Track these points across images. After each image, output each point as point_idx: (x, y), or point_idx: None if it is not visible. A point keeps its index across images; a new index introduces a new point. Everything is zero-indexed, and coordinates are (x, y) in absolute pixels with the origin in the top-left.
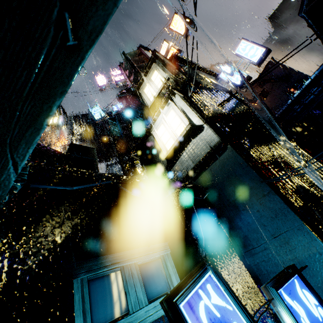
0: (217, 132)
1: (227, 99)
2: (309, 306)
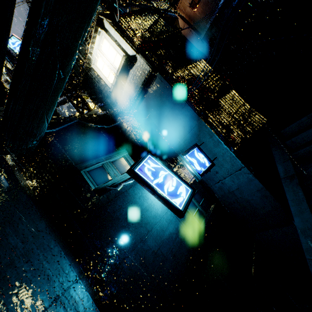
0: (148, 62)
1: (152, 24)
2: (199, 159)
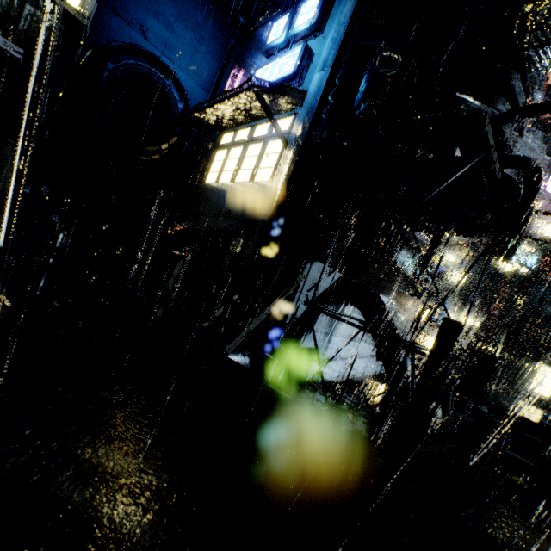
0: None
1: None
2: None
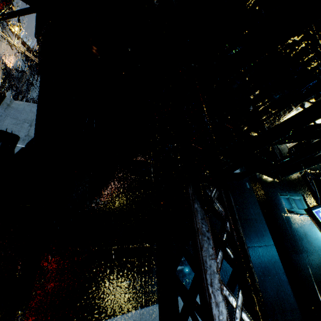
0: None
1: None
2: None
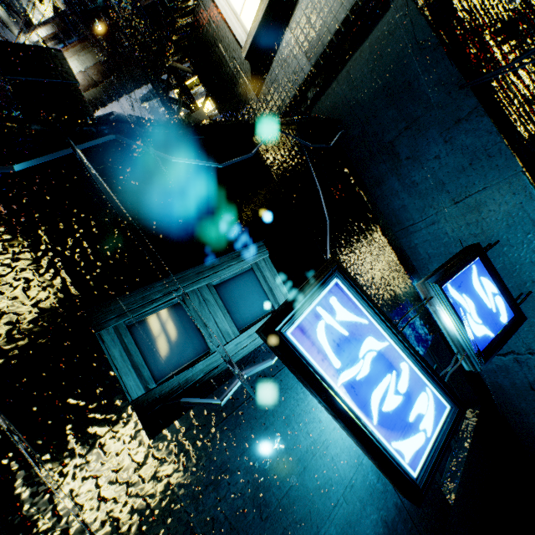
0: None
1: None
2: (484, 298)
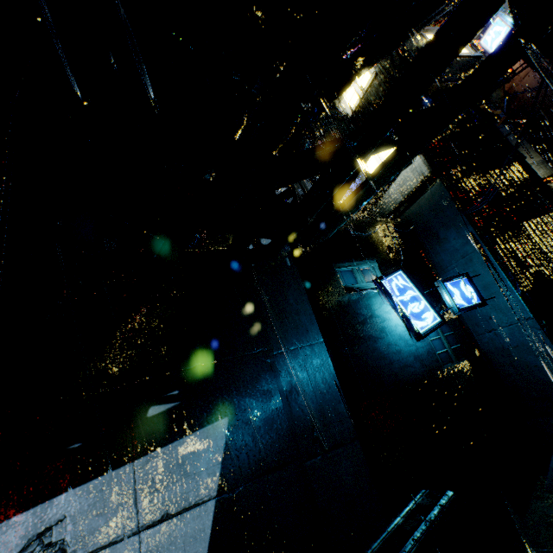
0: (429, 164)
1: None
2: (465, 292)
